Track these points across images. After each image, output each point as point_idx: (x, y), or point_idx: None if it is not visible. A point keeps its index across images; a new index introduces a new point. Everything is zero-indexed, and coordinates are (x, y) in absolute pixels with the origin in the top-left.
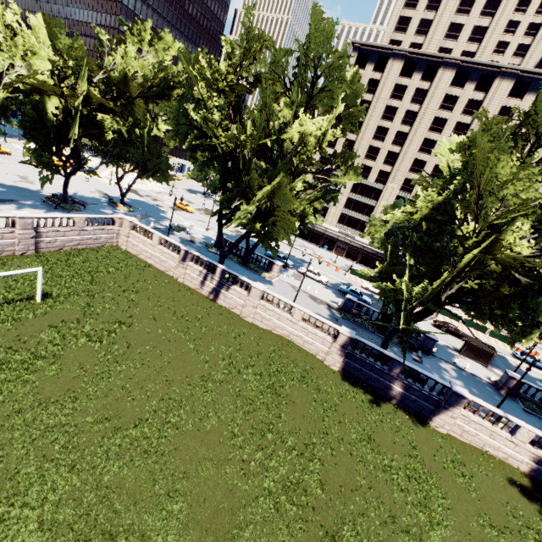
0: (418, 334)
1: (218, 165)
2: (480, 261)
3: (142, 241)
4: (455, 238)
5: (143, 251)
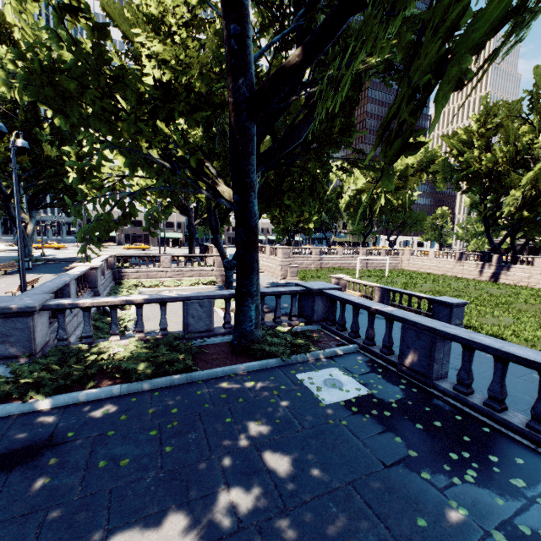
0: None
1: (476, 188)
2: None
3: (420, 260)
4: None
5: (422, 266)
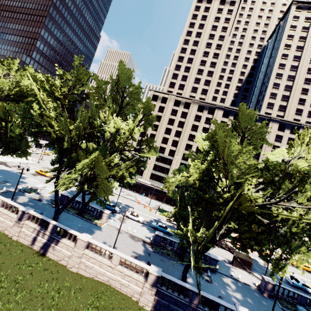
0: (205, 256)
1: (58, 146)
2: (235, 208)
3: None
4: (216, 192)
5: None
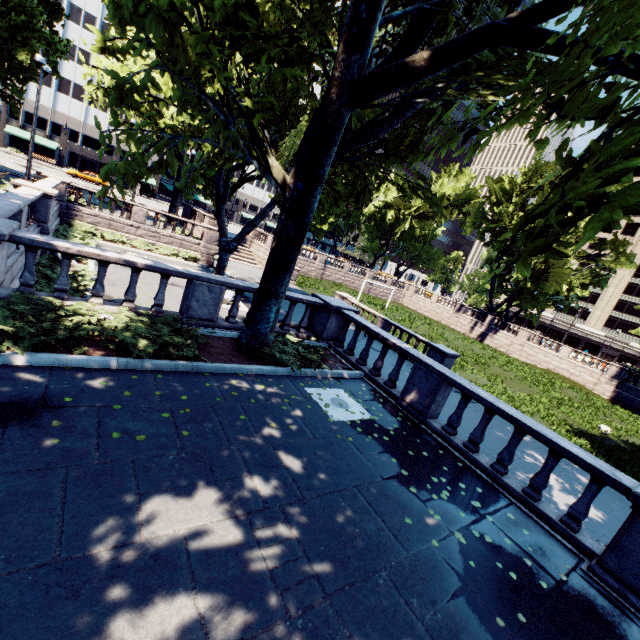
0: None
1: (497, 245)
2: None
3: (422, 300)
4: None
5: (422, 307)
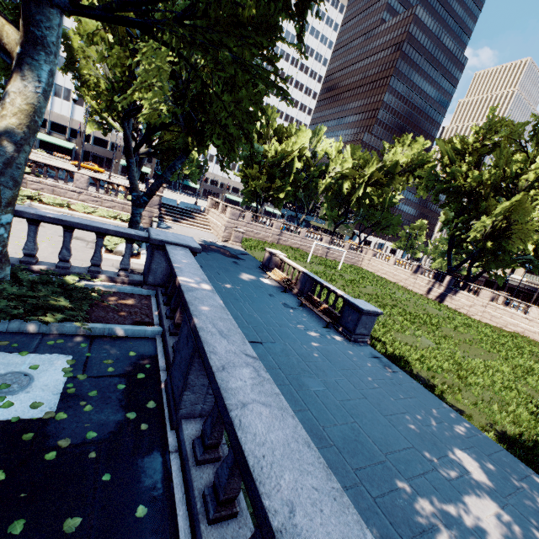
0: None
1: (453, 205)
2: None
3: (380, 263)
4: None
5: (380, 270)
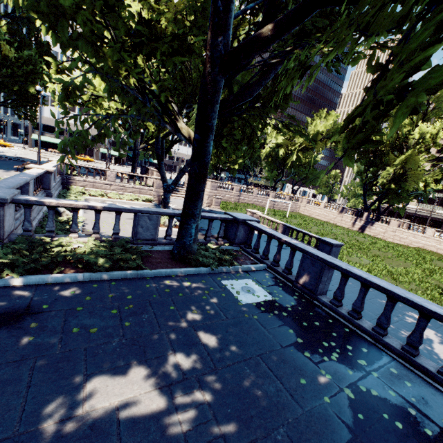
0: None
1: (363, 160)
2: None
3: (313, 208)
4: None
5: (313, 213)
